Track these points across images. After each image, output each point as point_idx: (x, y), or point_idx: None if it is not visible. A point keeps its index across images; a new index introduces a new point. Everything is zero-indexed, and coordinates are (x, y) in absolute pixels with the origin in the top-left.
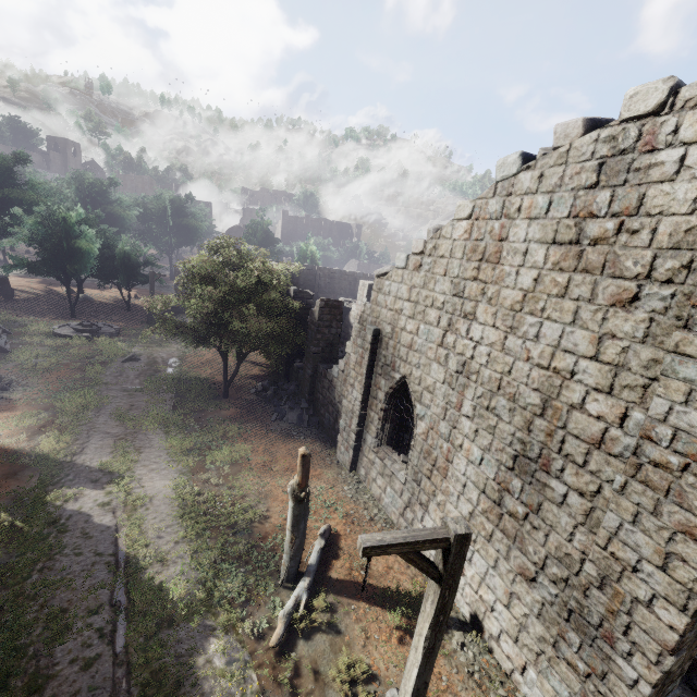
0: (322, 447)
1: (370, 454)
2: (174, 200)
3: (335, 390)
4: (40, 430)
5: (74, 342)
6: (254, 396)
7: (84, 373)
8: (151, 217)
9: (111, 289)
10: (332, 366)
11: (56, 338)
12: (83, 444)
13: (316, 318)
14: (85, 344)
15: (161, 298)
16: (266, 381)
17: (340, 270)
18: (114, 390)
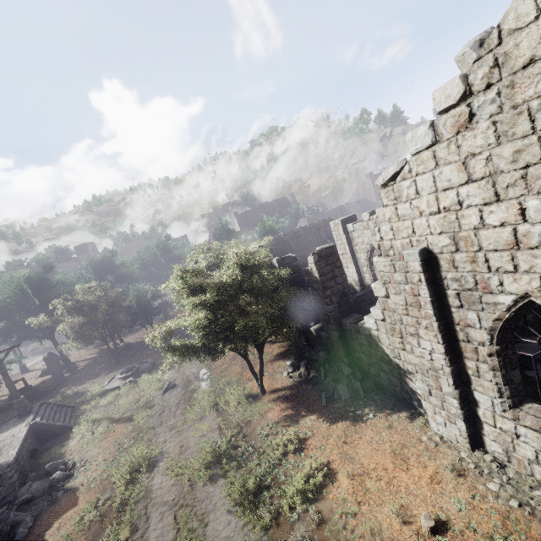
0: (403, 419)
1: (500, 422)
2: (158, 244)
3: (382, 344)
4: (100, 527)
5: (122, 391)
6: (289, 380)
7: (133, 422)
8: (148, 263)
9: (142, 328)
10: (357, 317)
11: (108, 393)
12: (142, 537)
13: (316, 275)
14: (131, 389)
15: (163, 329)
16: (292, 358)
17: (301, 227)
18: (161, 433)
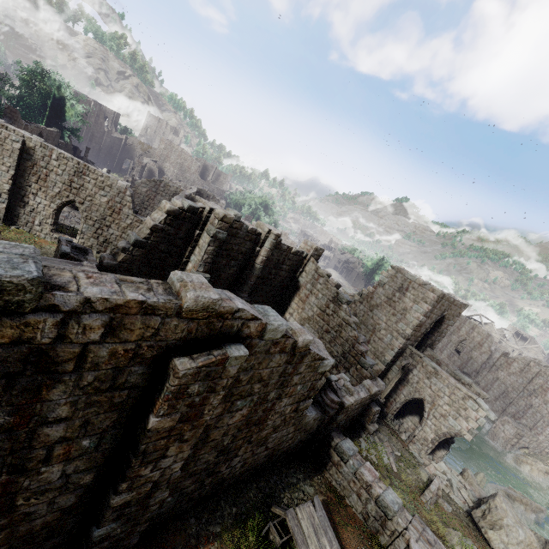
0: None
1: None
2: None
3: None
4: None
5: None
6: None
7: None
8: None
9: None
10: None
11: None
12: None
13: None
14: None
15: None
16: None
17: None
18: None
